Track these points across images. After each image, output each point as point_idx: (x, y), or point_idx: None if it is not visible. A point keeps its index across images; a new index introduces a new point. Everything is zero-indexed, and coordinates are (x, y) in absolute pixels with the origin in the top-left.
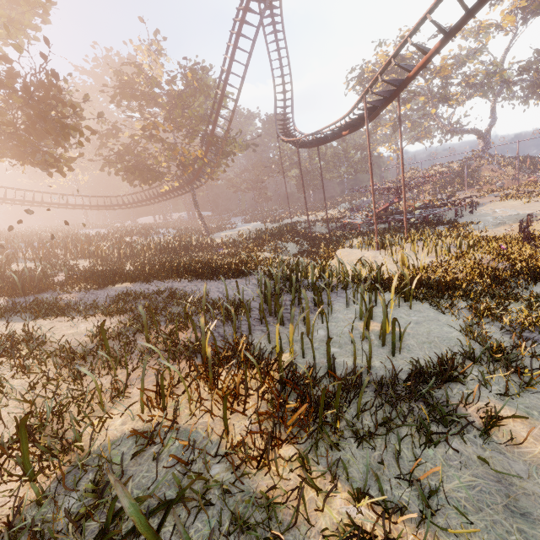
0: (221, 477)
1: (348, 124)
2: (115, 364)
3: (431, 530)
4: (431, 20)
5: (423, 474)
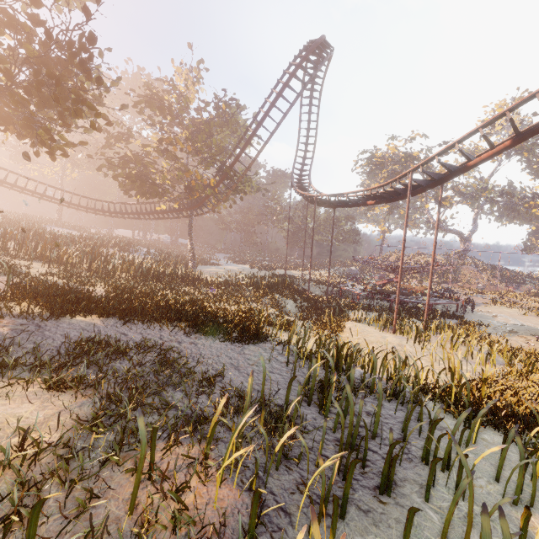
0: None
1: (378, 195)
2: None
3: None
4: (510, 118)
5: None
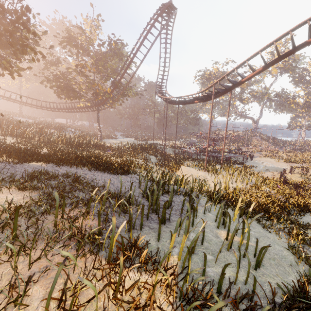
0: None
1: (200, 97)
2: (18, 251)
3: None
4: (261, 55)
5: None
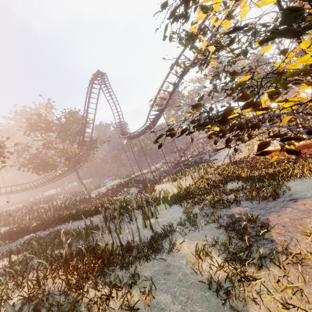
0: (60, 302)
1: (147, 127)
2: (17, 276)
3: (135, 288)
4: (162, 90)
5: (137, 270)
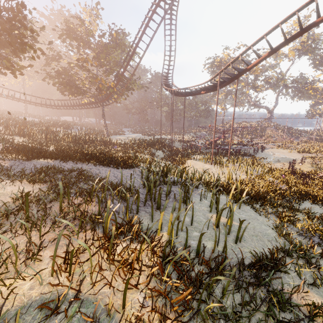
0: None
1: (206, 88)
2: (31, 227)
3: None
4: (266, 39)
5: None
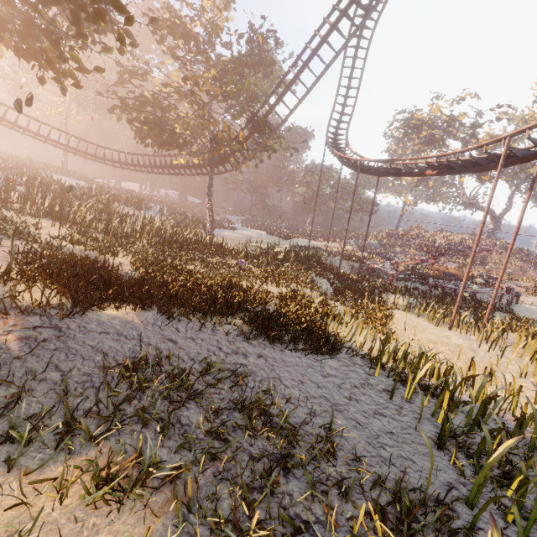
0: None
1: (443, 164)
2: None
3: None
4: None
5: None
